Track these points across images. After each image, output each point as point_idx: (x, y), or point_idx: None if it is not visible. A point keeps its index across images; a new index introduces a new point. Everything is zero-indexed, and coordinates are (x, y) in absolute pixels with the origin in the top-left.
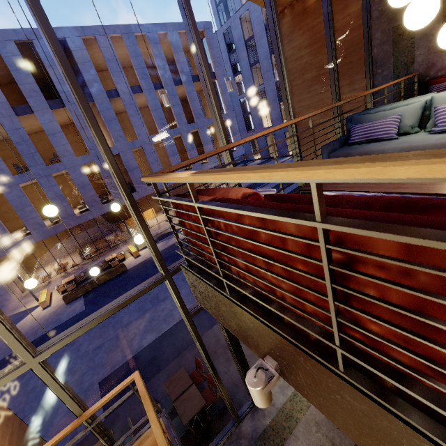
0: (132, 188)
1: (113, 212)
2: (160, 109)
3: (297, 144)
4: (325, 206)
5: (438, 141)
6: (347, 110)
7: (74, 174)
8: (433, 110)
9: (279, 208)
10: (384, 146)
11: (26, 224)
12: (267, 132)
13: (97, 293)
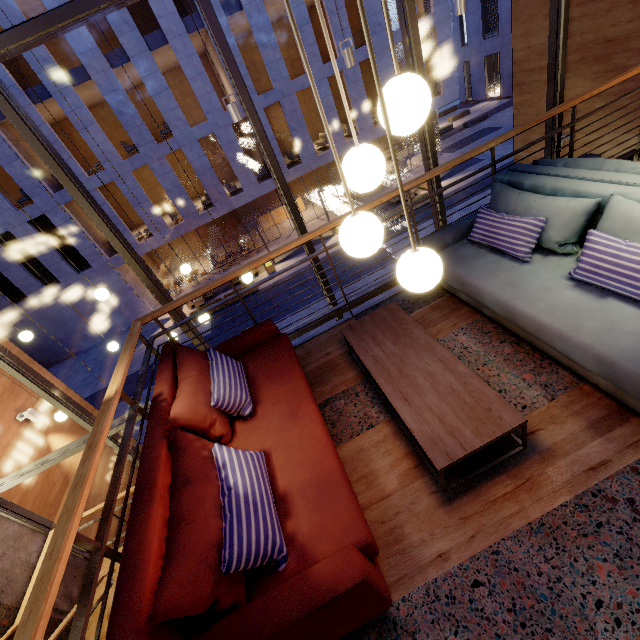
0: (267, 171)
1: (249, 202)
2: (308, 25)
3: (435, 189)
4: (93, 544)
5: (540, 315)
6: (616, 65)
7: (191, 154)
8: (597, 228)
9: (140, 479)
10: (486, 281)
11: (147, 224)
12: (311, 238)
13: (224, 315)
